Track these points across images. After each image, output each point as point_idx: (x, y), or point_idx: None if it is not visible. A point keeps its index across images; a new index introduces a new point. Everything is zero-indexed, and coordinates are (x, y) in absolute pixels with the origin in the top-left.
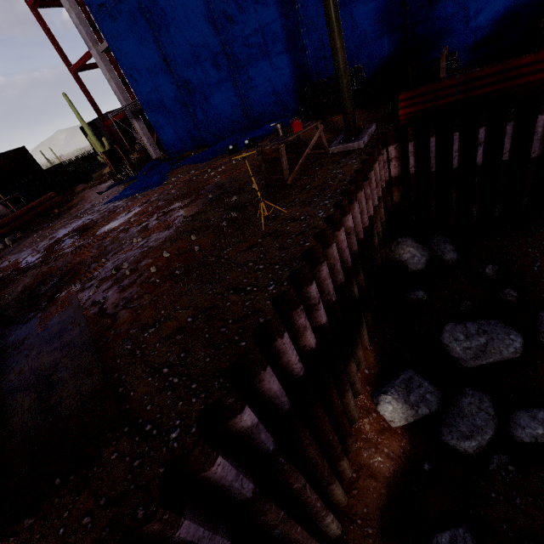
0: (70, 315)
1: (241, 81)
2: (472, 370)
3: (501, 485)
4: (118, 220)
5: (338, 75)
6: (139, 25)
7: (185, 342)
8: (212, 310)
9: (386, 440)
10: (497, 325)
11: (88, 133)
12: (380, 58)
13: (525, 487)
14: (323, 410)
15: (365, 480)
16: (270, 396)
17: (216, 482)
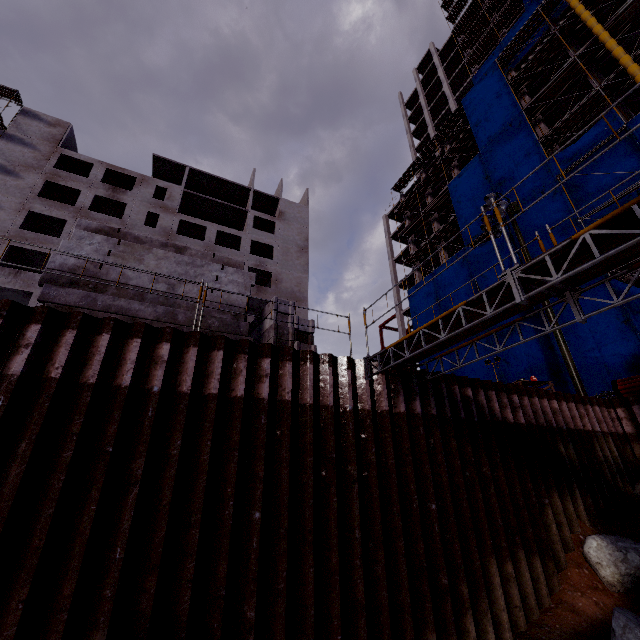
0: None
1: None
2: None
3: None
4: None
5: (567, 366)
6: (445, 363)
7: None
8: None
9: (597, 594)
10: None
11: None
12: None
13: None
14: (514, 466)
15: (563, 611)
16: (480, 405)
17: (453, 395)
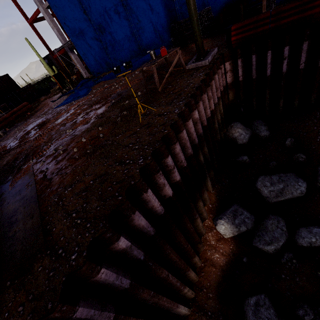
0: (27, 179)
1: (134, 23)
2: (274, 203)
3: (288, 271)
4: (61, 118)
5: (190, 14)
6: None
7: (87, 197)
8: (104, 176)
9: (221, 245)
10: (291, 176)
11: (44, 63)
12: (222, 1)
13: (302, 272)
14: (179, 231)
15: (208, 267)
16: (140, 228)
17: (103, 282)
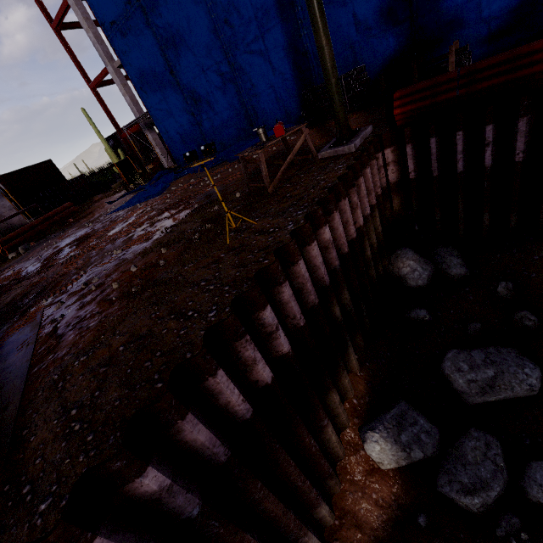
0: (26, 333)
1: (244, 88)
2: (480, 405)
3: None
4: (114, 230)
5: (326, 74)
6: (147, 40)
7: (105, 378)
8: (146, 338)
9: (375, 484)
10: (509, 354)
11: (105, 146)
12: (385, 57)
13: None
14: (286, 453)
15: (348, 530)
16: (197, 447)
17: None
